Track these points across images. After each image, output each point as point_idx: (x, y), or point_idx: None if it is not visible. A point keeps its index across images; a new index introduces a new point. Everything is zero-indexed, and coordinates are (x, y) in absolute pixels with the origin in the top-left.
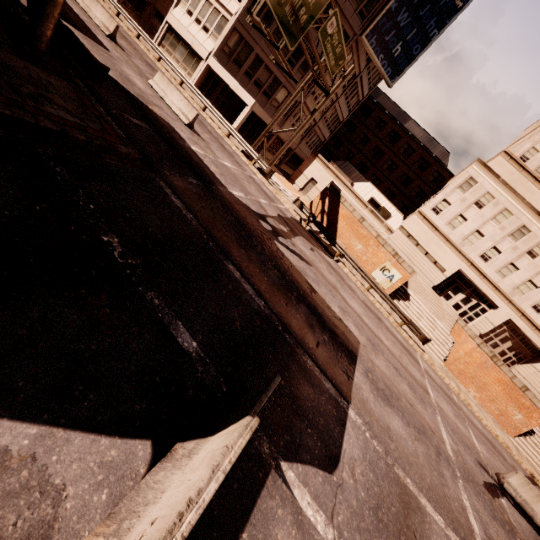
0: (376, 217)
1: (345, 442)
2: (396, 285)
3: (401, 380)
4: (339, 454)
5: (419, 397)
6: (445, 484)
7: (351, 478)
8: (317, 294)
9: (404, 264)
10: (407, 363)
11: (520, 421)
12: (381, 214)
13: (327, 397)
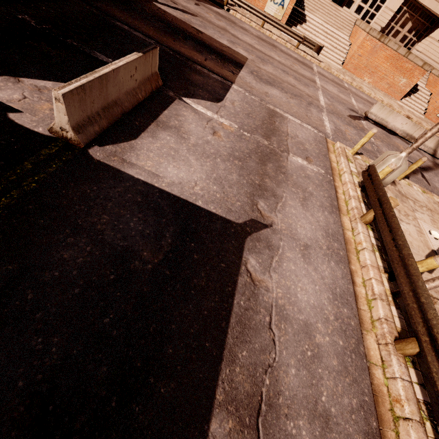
0: None
1: (228, 95)
2: (288, 10)
3: (287, 76)
4: (223, 98)
5: (304, 84)
6: (309, 113)
7: (231, 105)
8: (204, 34)
9: None
10: (299, 69)
11: (404, 85)
12: None
13: (214, 81)
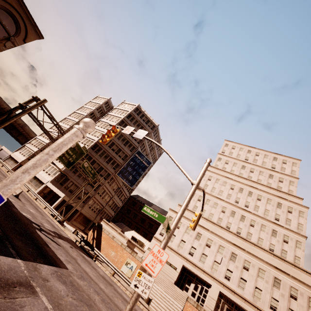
0: (122, 235)
1: (0, 256)
2: (135, 272)
3: (94, 294)
4: None
5: (108, 306)
6: None
7: None
8: (50, 248)
9: (137, 257)
10: (118, 301)
11: None
12: (139, 244)
13: (6, 249)
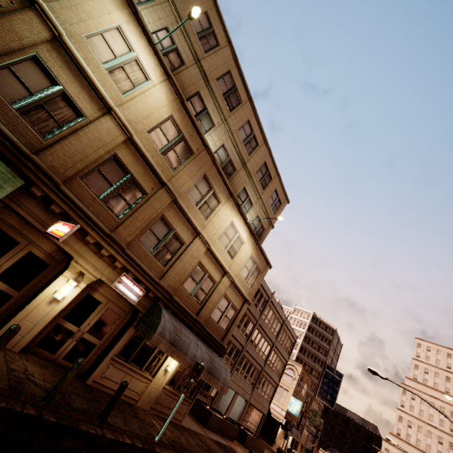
0: None
1: None
2: None
3: None
4: None
5: None
6: None
7: None
8: None
9: None
10: None
11: None
12: None
13: None
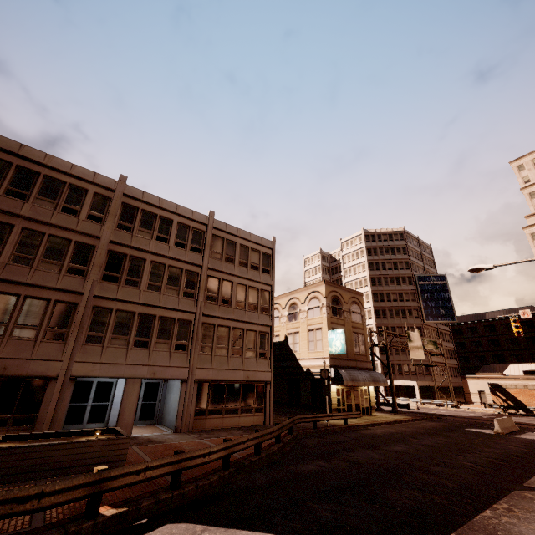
0: (530, 379)
1: None
2: None
3: None
4: None
5: None
6: None
7: None
8: (530, 423)
9: None
10: None
11: None
12: None
13: None
